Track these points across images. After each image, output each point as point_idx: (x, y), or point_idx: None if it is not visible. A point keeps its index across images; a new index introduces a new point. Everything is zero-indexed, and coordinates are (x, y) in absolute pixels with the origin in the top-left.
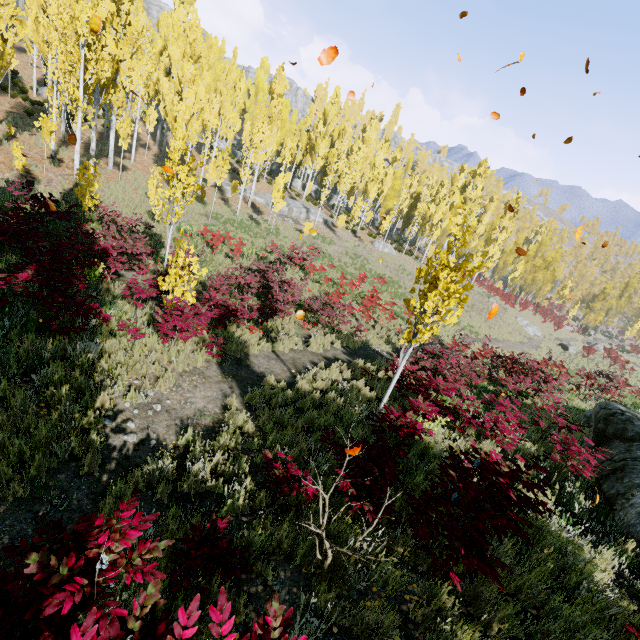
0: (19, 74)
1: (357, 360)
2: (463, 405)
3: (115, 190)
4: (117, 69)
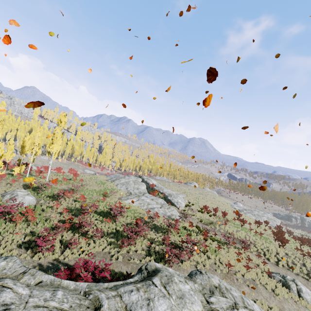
0: None
1: None
2: None
3: None
4: None
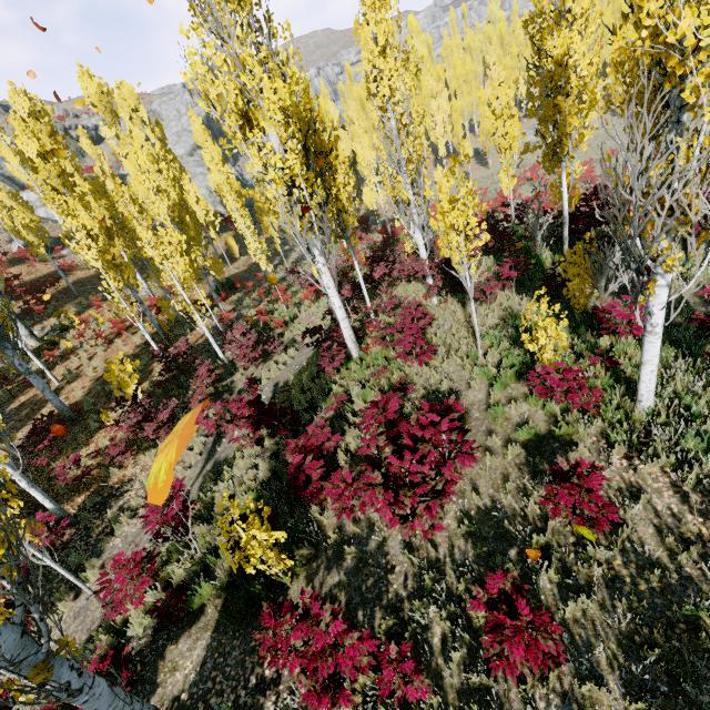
0: None
1: None
2: None
3: None
4: None
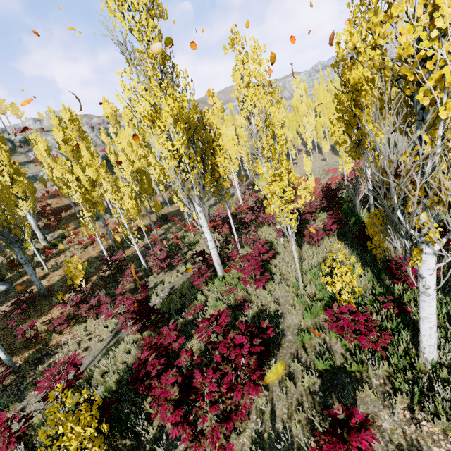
0: None
1: None
2: None
3: (296, 172)
4: (286, 137)
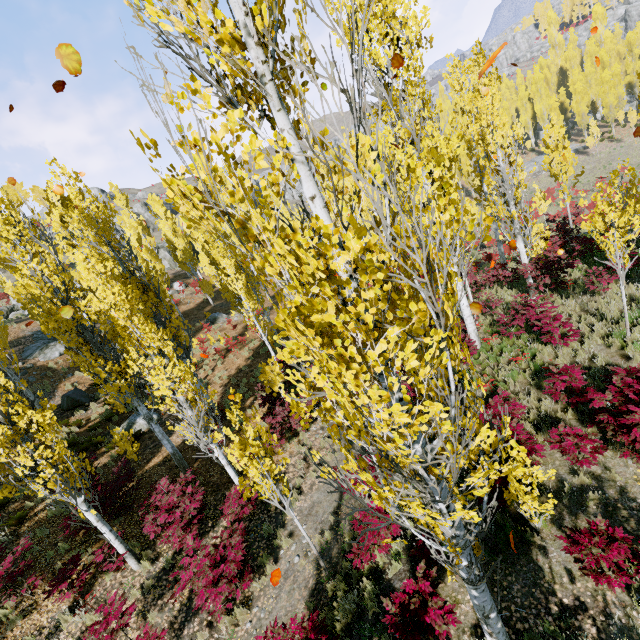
0: None
1: None
2: None
3: None
4: None
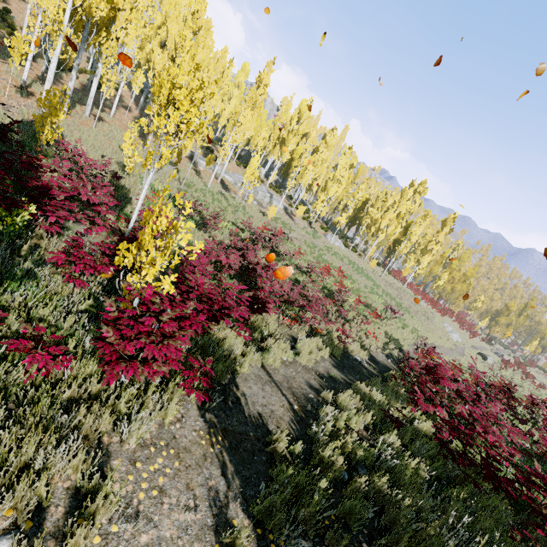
0: (12, 14)
1: (358, 383)
2: (535, 493)
3: (86, 134)
4: (114, 17)
